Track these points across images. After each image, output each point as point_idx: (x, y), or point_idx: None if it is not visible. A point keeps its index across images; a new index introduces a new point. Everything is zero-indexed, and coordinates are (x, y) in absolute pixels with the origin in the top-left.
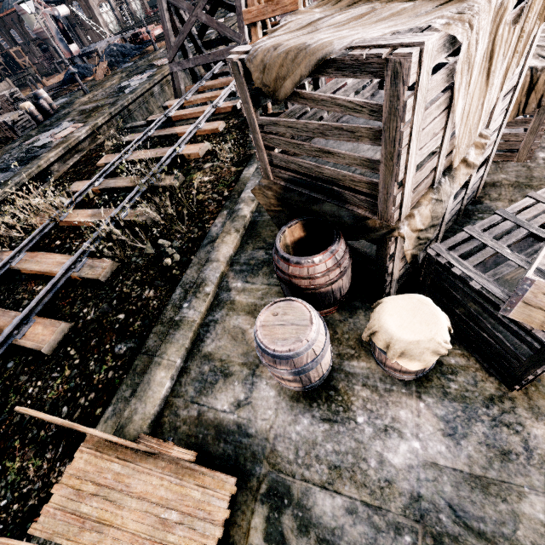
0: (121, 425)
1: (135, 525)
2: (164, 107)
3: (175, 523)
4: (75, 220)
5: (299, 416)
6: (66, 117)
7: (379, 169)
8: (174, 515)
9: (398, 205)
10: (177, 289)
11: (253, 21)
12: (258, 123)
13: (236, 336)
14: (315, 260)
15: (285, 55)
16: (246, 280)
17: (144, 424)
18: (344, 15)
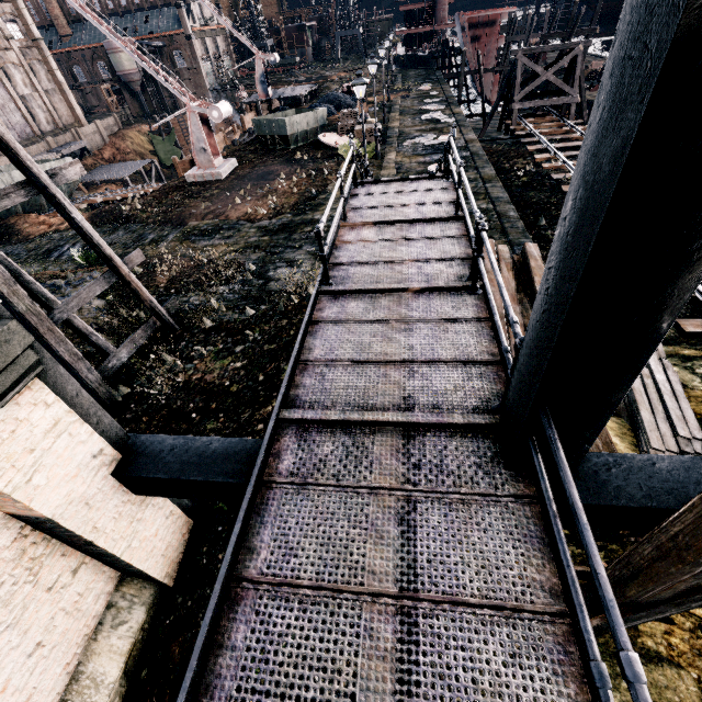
0: None
1: None
2: (512, 130)
3: None
4: None
5: None
6: (408, 133)
7: None
8: None
9: None
10: None
11: None
12: None
13: None
14: None
15: None
16: None
17: None
18: None
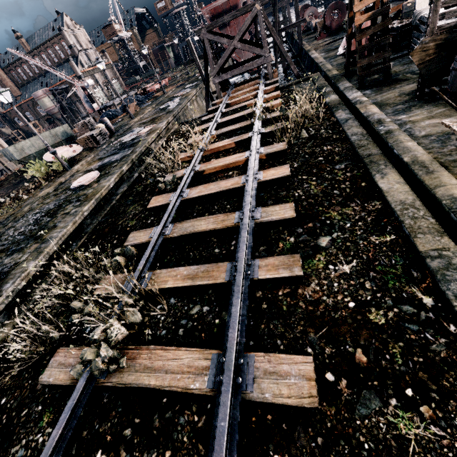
0: (411, 161)
1: None
2: (213, 105)
3: None
4: (219, 146)
5: None
6: (131, 128)
7: None
8: None
9: None
10: (351, 137)
11: None
12: None
13: (435, 125)
14: None
15: None
16: (406, 114)
17: (428, 156)
18: None
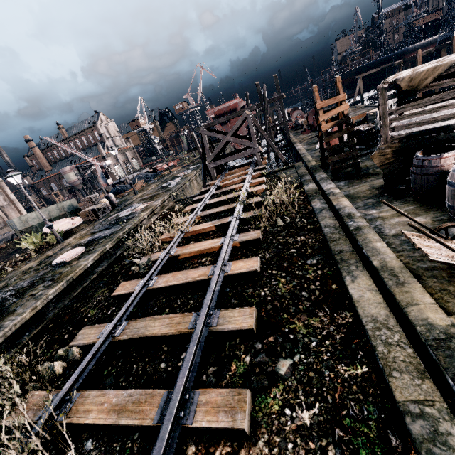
0: (380, 266)
1: None
2: (207, 185)
3: None
4: (200, 229)
5: None
6: (131, 203)
7: None
8: None
9: None
10: (324, 229)
11: (321, 107)
12: (388, 113)
13: (404, 224)
14: None
15: (426, 71)
16: (376, 209)
17: (398, 261)
18: (430, 65)
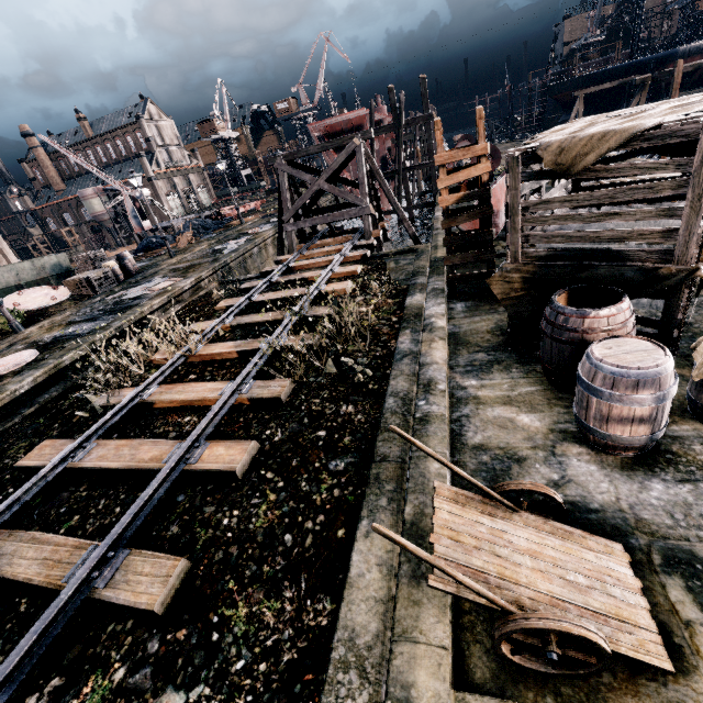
0: (410, 522)
1: (545, 586)
2: (276, 262)
3: (588, 587)
4: (213, 353)
5: (646, 483)
6: (155, 275)
7: (679, 214)
8: (580, 578)
9: (695, 248)
10: (388, 398)
11: (444, 163)
12: (521, 207)
13: (504, 425)
14: (616, 308)
15: (590, 138)
16: (480, 378)
17: None
18: (611, 123)
